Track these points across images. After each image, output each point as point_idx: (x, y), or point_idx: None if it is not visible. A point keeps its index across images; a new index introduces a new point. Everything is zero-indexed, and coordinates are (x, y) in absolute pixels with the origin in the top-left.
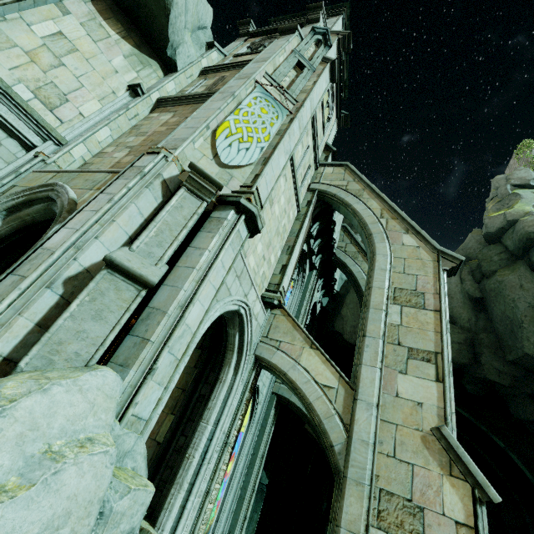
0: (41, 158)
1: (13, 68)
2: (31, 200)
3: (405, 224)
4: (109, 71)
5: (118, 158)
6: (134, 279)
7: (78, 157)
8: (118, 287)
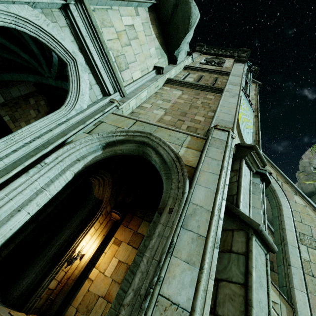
0: (116, 104)
1: (109, 39)
2: (127, 140)
3: (294, 188)
4: (148, 55)
5: (160, 115)
6: (265, 245)
7: (131, 106)
8: (259, 252)
